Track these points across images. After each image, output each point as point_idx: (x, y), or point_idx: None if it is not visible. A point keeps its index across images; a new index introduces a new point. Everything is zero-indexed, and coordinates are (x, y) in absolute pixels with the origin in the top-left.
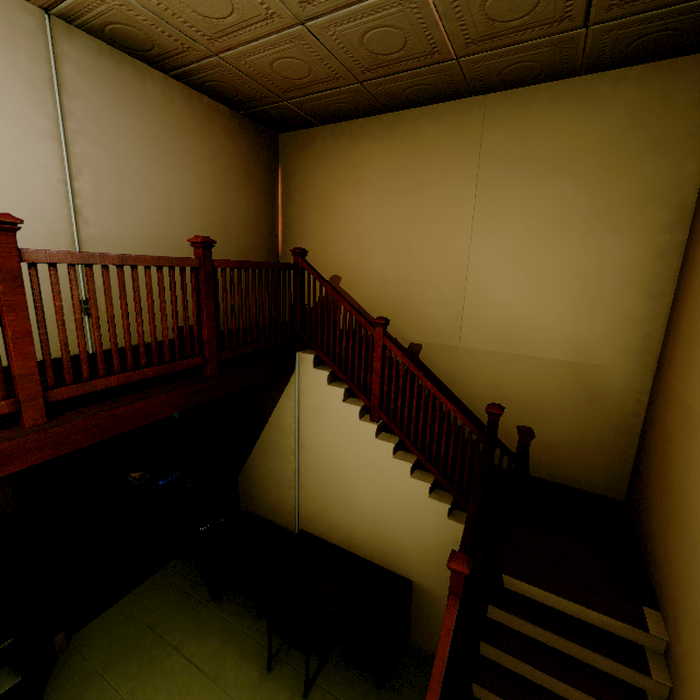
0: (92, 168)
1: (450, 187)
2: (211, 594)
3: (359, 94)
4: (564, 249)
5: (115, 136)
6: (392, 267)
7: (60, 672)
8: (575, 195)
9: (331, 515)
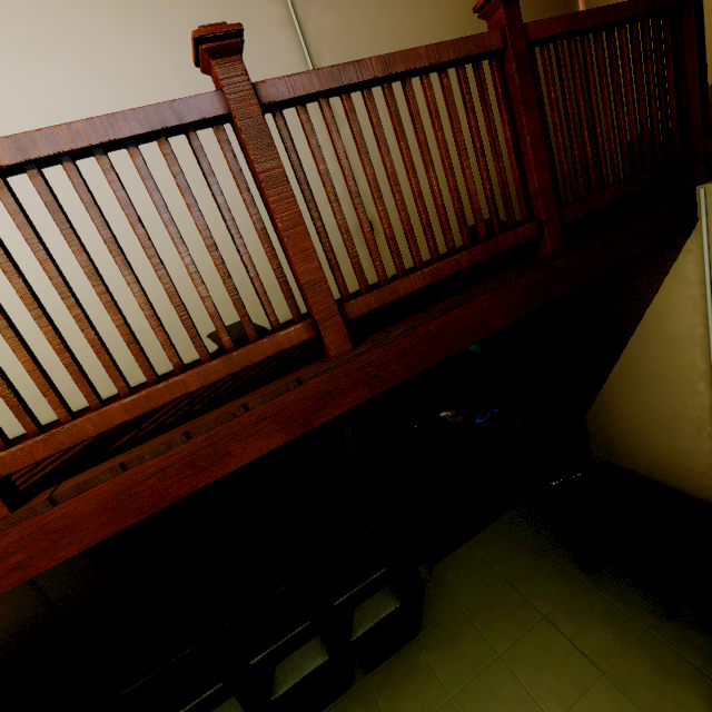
0: (330, 46)
1: None
2: (576, 561)
3: None
4: None
5: None
6: None
7: (430, 601)
8: None
9: None
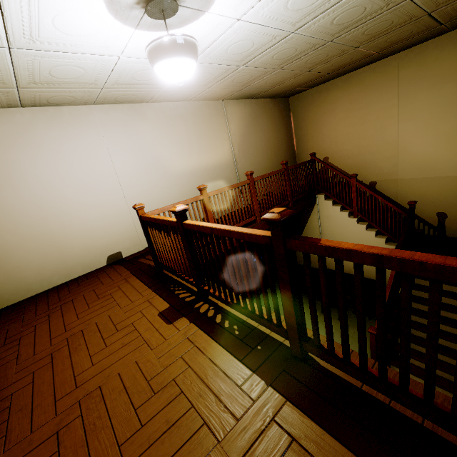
0: (237, 144)
1: (383, 102)
2: None
3: (330, 76)
4: (453, 119)
5: (240, 130)
6: (355, 147)
7: None
8: (456, 91)
9: None
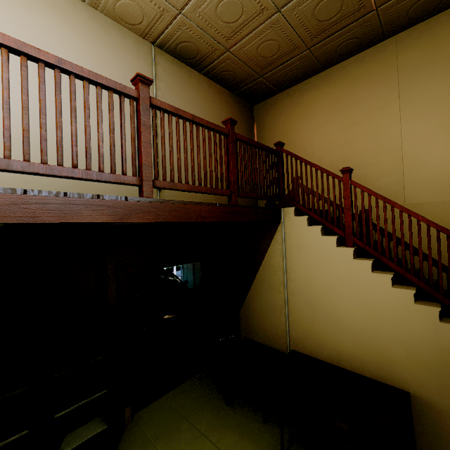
0: (166, 114)
1: (376, 98)
2: (225, 400)
3: (307, 59)
4: None
5: (177, 100)
6: (338, 160)
7: (127, 437)
8: None
9: (318, 334)
